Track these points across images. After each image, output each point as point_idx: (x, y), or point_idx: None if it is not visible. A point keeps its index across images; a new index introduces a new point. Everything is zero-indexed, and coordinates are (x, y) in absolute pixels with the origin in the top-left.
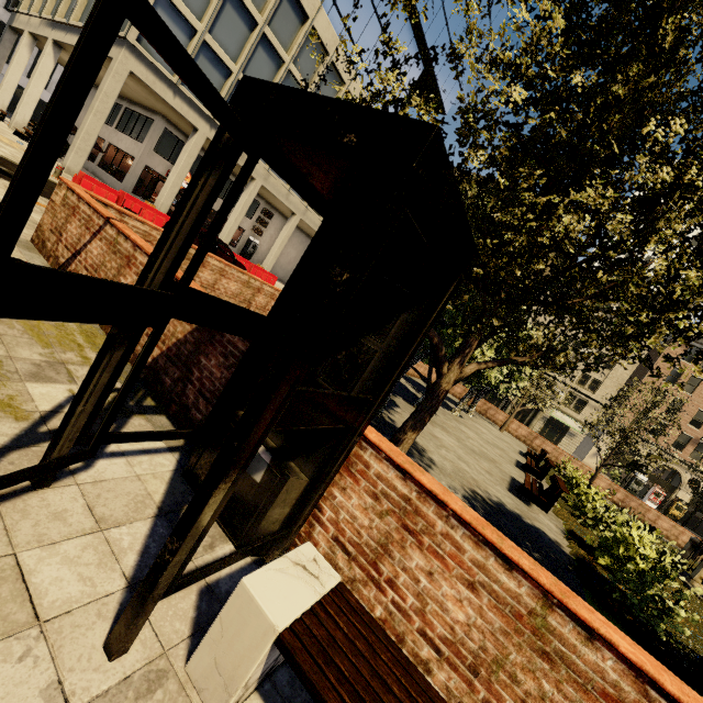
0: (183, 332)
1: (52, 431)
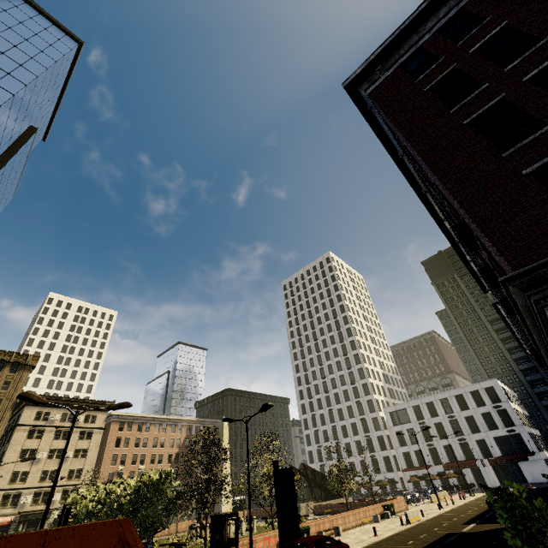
0: None
1: None
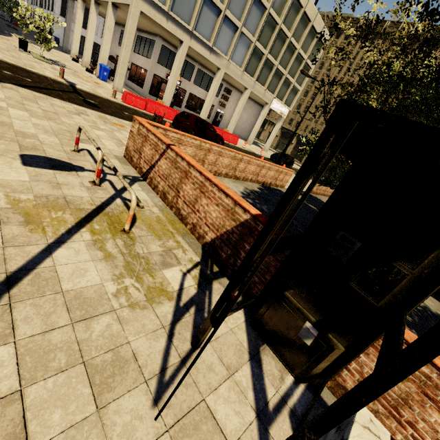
0: (230, 226)
1: (185, 304)
